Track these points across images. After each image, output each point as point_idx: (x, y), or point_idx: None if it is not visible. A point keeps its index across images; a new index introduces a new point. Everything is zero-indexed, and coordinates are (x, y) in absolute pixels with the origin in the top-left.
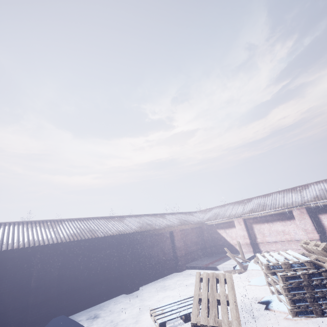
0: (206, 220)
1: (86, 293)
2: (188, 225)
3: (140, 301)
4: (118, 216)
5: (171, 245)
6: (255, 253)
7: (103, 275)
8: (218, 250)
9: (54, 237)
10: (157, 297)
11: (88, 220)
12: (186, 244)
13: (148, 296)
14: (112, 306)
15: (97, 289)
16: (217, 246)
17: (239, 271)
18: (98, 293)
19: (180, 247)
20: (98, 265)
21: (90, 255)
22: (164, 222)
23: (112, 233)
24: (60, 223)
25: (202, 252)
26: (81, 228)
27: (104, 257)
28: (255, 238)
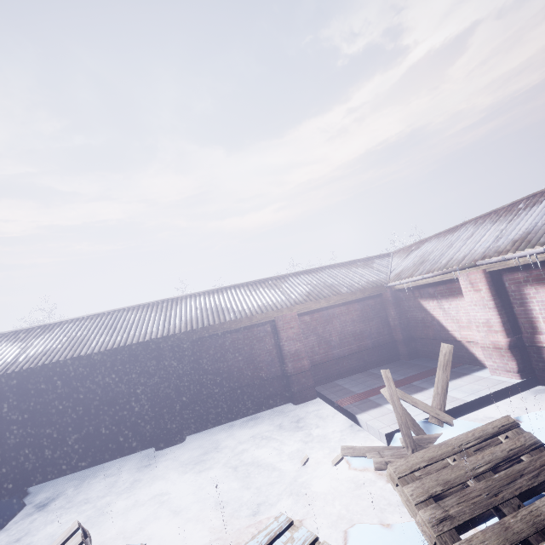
0: (392, 279)
1: (77, 446)
2: (328, 298)
3: (130, 486)
4: (174, 299)
5: (277, 349)
6: (529, 377)
7: (107, 418)
8: (427, 350)
9: (3, 364)
10: (159, 484)
11: (108, 316)
12: (325, 342)
13: (158, 473)
14: (102, 478)
15: (99, 441)
16: (423, 339)
17: (388, 459)
18: (102, 446)
19: (296, 353)
20: (97, 401)
21: (77, 387)
22: (265, 298)
23: (114, 344)
24: (54, 328)
25: (378, 353)
26: (71, 338)
27: (107, 387)
28: (533, 332)
